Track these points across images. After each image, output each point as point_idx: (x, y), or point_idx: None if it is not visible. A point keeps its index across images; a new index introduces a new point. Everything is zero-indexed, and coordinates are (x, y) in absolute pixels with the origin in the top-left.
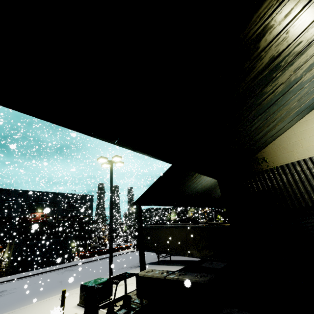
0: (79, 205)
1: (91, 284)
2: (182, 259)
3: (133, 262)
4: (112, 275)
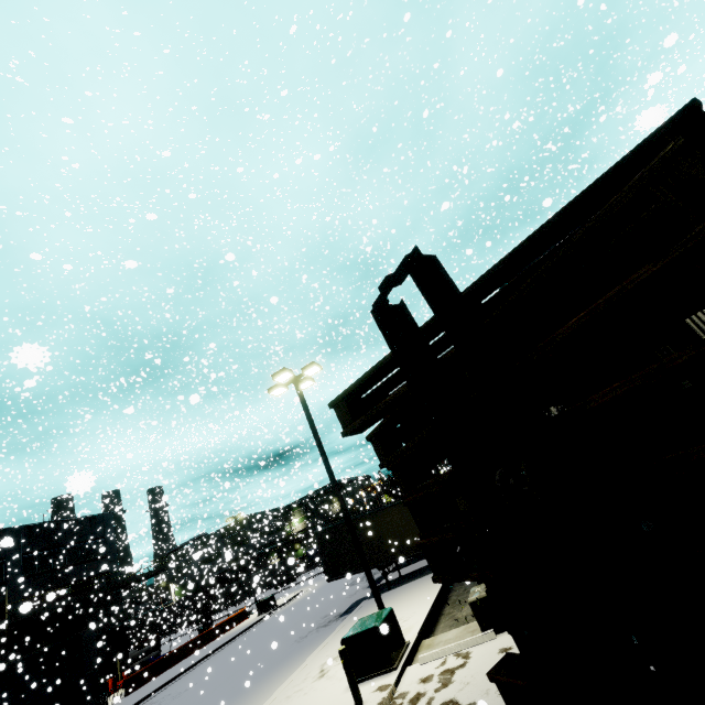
0: (73, 550)
1: (375, 624)
2: (422, 565)
3: (309, 622)
4: (383, 603)
